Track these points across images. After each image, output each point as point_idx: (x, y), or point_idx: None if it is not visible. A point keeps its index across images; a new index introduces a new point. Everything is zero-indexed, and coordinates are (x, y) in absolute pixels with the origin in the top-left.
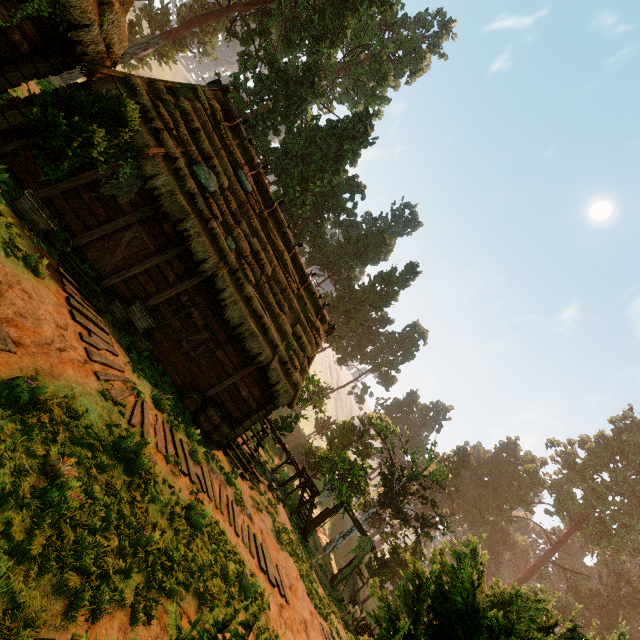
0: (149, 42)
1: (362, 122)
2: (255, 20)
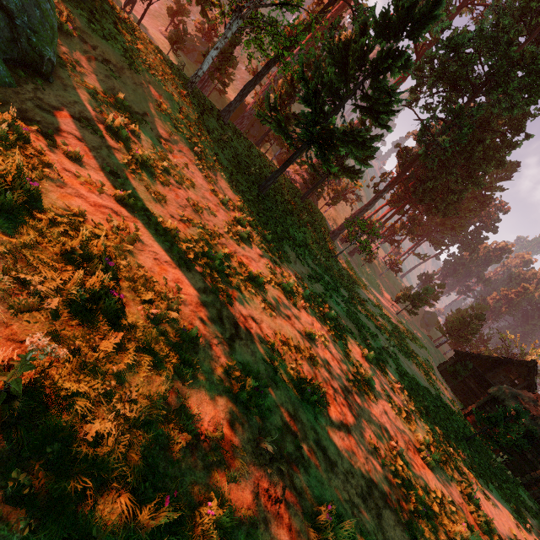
0: (381, 195)
1: (519, 121)
2: (438, 88)
